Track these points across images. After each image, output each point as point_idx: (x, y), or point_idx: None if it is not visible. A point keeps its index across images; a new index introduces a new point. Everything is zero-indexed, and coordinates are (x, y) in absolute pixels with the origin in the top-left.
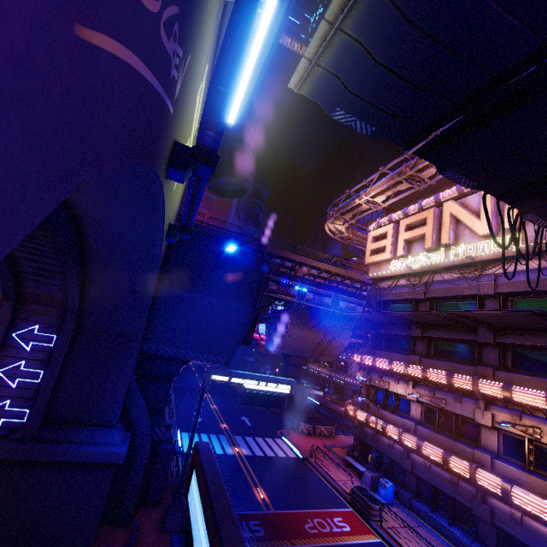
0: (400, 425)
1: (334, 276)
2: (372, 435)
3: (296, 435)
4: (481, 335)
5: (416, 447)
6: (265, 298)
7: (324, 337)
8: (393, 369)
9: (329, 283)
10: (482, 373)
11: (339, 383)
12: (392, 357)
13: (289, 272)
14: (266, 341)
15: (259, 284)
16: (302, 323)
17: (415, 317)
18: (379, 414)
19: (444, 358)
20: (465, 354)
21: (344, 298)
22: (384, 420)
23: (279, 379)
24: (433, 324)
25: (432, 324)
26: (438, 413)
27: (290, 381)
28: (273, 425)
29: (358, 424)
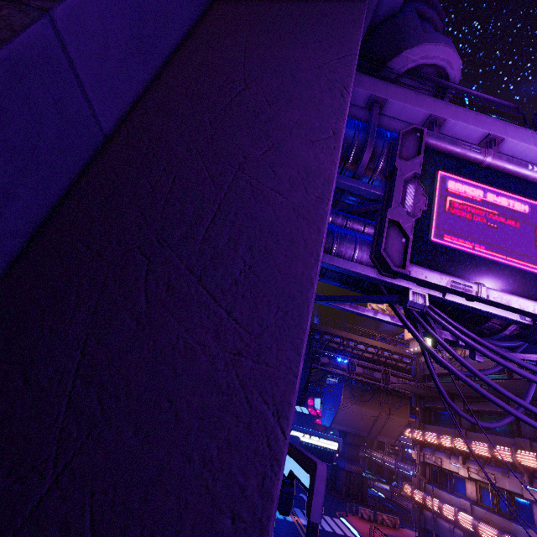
0: (457, 505)
1: (381, 351)
2: (432, 519)
3: (355, 518)
4: (514, 406)
5: (472, 527)
6: (317, 371)
7: (379, 413)
8: (442, 443)
9: (377, 357)
10: (521, 445)
11: (408, 476)
12: (441, 431)
13: (338, 347)
14: (321, 416)
15: (308, 355)
16: (354, 397)
17: (450, 388)
18: (436, 494)
19: (489, 432)
20: (506, 427)
21: (395, 373)
22: (441, 501)
23: (328, 436)
24: (471, 396)
25: (469, 396)
26: (493, 491)
27: (337, 439)
28: (332, 506)
29: (417, 506)
